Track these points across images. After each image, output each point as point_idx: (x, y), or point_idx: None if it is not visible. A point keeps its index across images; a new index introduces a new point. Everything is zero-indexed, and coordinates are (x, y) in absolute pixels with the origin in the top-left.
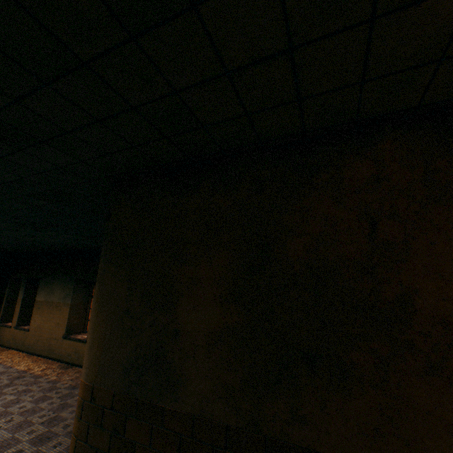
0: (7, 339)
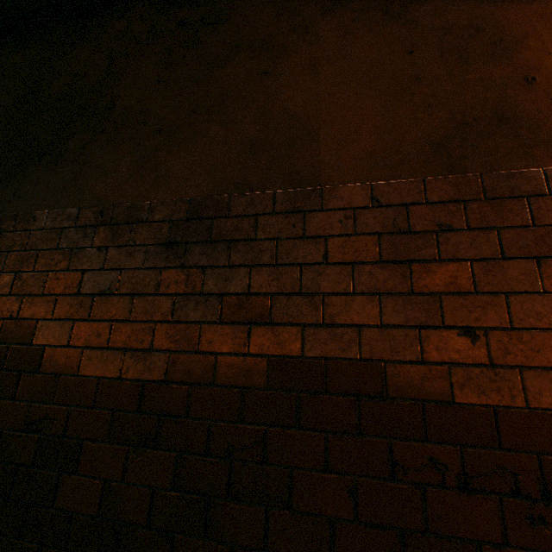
0: None
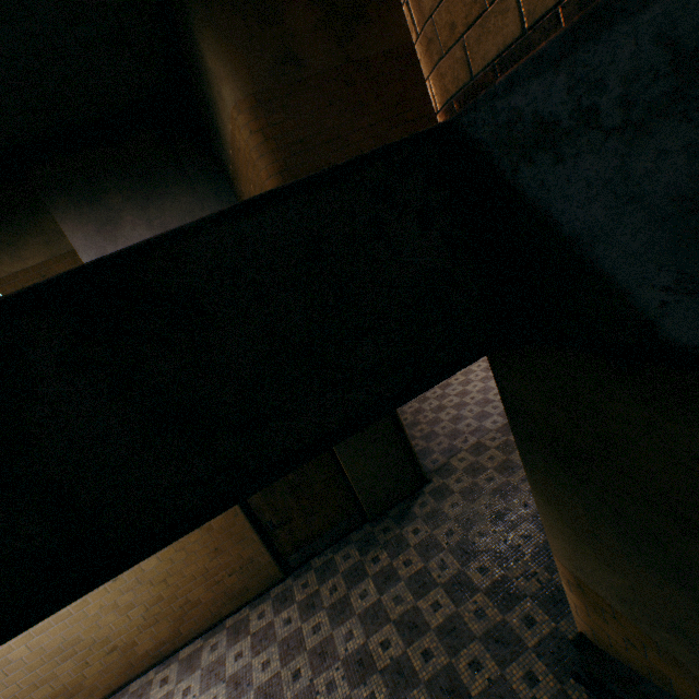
0: None
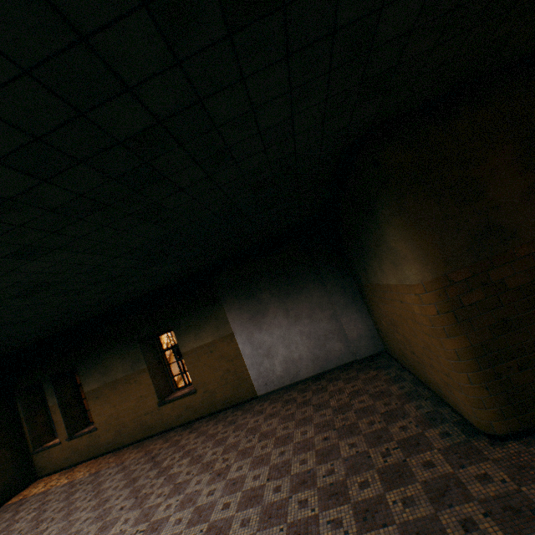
0: (62, 459)
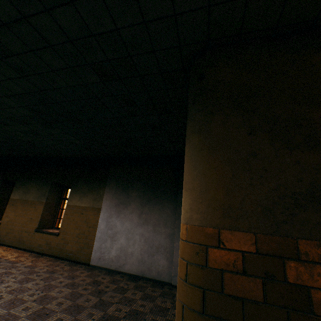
0: None
